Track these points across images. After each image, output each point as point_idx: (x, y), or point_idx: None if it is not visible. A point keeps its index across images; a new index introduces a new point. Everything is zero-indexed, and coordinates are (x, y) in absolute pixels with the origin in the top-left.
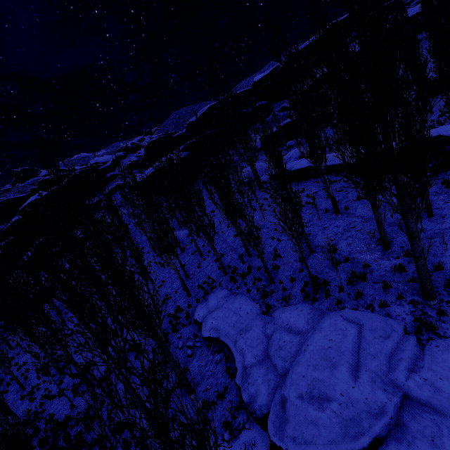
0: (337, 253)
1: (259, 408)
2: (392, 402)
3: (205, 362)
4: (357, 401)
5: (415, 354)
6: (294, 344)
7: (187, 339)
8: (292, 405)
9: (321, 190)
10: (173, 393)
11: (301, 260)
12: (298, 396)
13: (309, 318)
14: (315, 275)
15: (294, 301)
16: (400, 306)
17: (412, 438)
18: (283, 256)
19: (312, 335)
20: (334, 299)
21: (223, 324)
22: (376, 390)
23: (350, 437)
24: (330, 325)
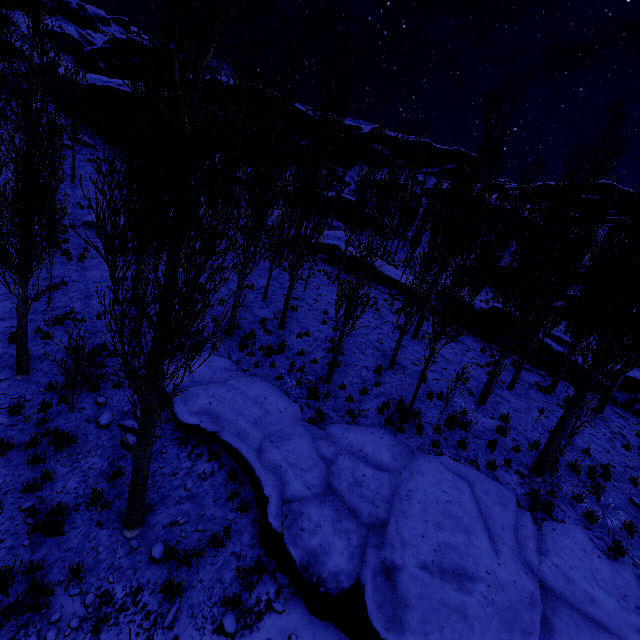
0: (425, 383)
1: (332, 576)
2: (539, 590)
3: (172, 469)
4: (507, 585)
5: (537, 534)
6: (384, 483)
7: (123, 414)
8: (413, 579)
9: (383, 300)
10: (71, 516)
11: (377, 371)
12: (421, 565)
13: (395, 452)
14: (404, 398)
15: (366, 421)
16: (508, 474)
17: (560, 639)
18: (345, 353)
19: (411, 477)
20: (427, 439)
21: (236, 414)
22: (521, 572)
23: (518, 637)
24: (433, 471)
